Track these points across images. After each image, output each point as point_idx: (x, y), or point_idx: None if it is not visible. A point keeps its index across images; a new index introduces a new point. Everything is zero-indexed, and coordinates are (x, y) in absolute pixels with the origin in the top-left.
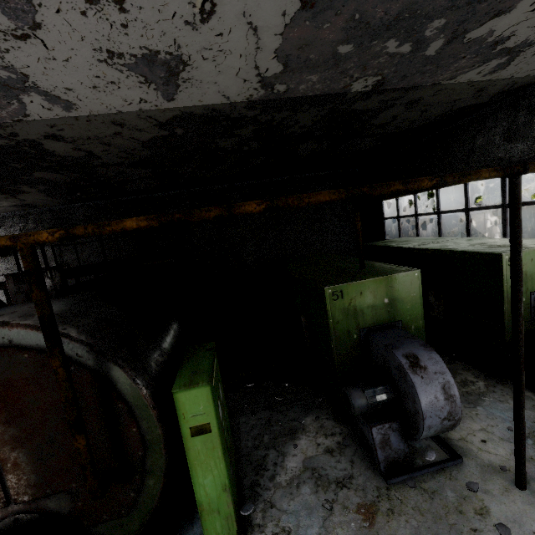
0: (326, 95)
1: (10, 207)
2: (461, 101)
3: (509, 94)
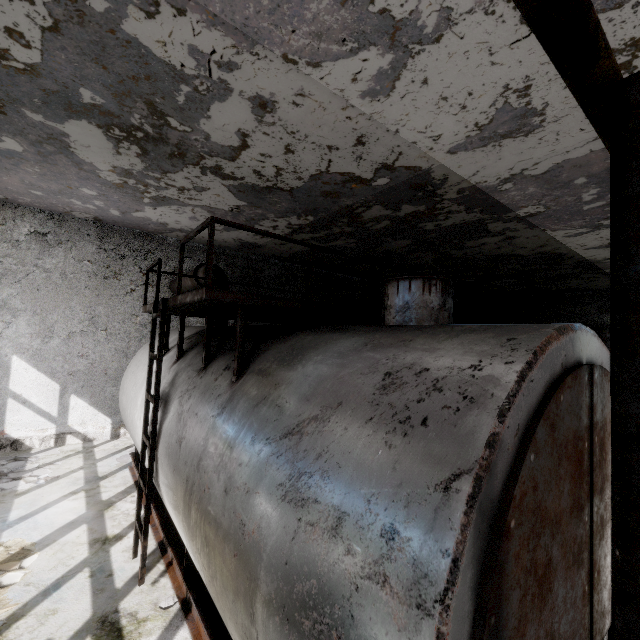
0: (597, 268)
1: (234, 242)
2: (594, 286)
3: (606, 289)
